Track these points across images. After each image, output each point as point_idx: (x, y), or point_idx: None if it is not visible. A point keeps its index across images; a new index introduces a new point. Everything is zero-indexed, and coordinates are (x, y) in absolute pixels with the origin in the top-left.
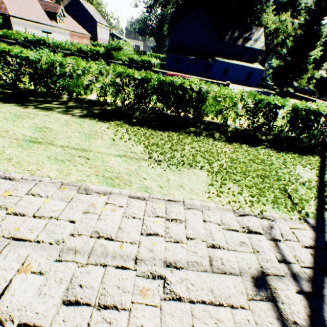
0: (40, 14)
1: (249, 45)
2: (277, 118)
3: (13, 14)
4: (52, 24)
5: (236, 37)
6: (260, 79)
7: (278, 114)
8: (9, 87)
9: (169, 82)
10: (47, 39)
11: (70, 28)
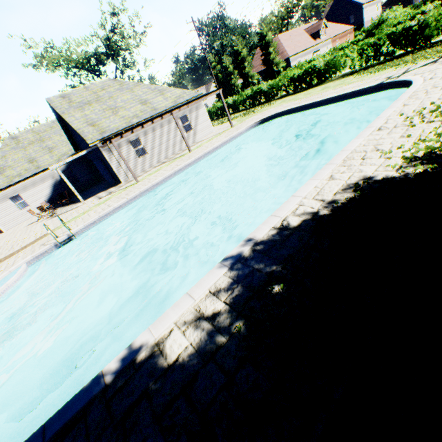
0: (306, 41)
1: None
2: None
3: (291, 54)
4: (315, 43)
5: None
6: None
7: None
8: (307, 86)
9: (393, 32)
10: (315, 57)
11: (331, 35)
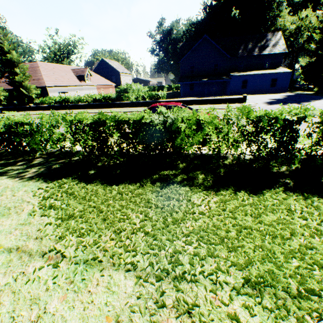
0: (71, 79)
1: (267, 52)
2: (298, 138)
3: (49, 84)
4: (81, 84)
5: (250, 48)
6: (290, 82)
7: (298, 131)
8: None
9: (125, 119)
10: (70, 97)
11: (96, 83)
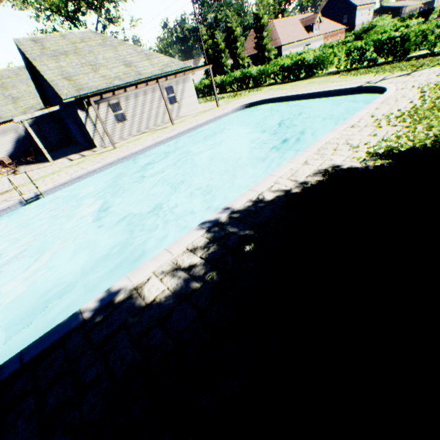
0: (300, 32)
1: None
2: None
3: (283, 43)
4: (308, 37)
5: None
6: None
7: None
8: (295, 78)
9: (378, 39)
10: (305, 51)
11: (324, 31)
